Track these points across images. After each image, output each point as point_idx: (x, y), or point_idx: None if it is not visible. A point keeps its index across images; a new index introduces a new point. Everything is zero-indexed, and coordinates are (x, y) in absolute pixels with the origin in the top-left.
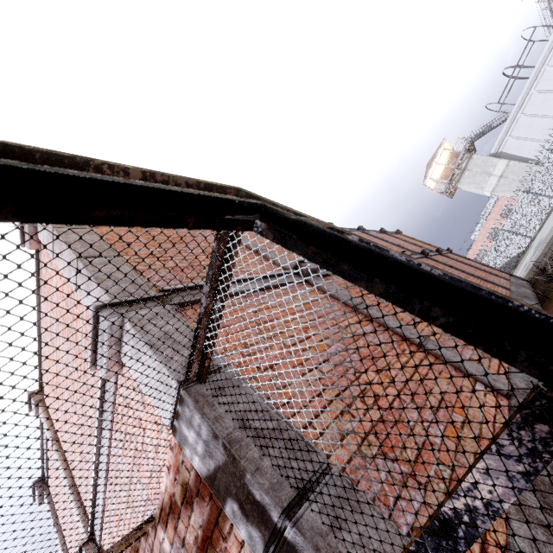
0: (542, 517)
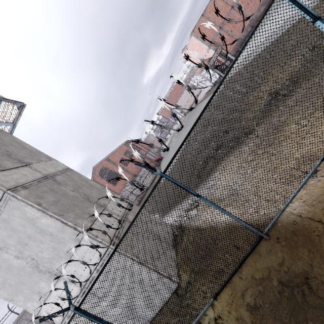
0: (233, 51)
